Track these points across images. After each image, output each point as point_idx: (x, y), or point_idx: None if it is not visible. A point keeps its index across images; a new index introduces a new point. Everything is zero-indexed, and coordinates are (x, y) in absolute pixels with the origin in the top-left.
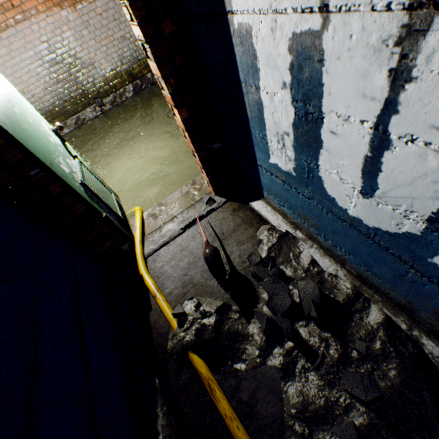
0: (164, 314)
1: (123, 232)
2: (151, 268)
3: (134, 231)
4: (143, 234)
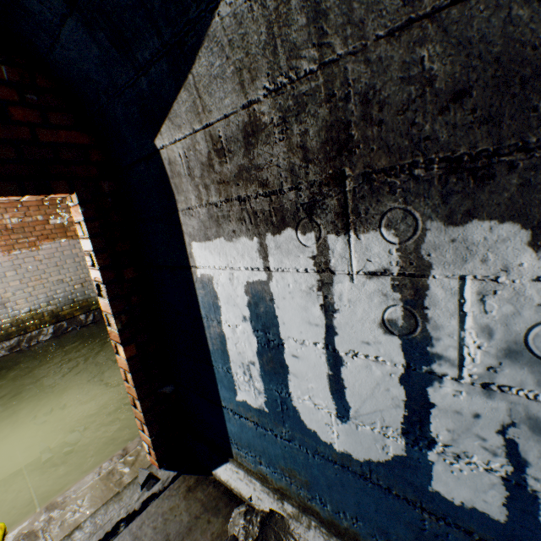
0: None
1: None
2: None
3: None
4: None
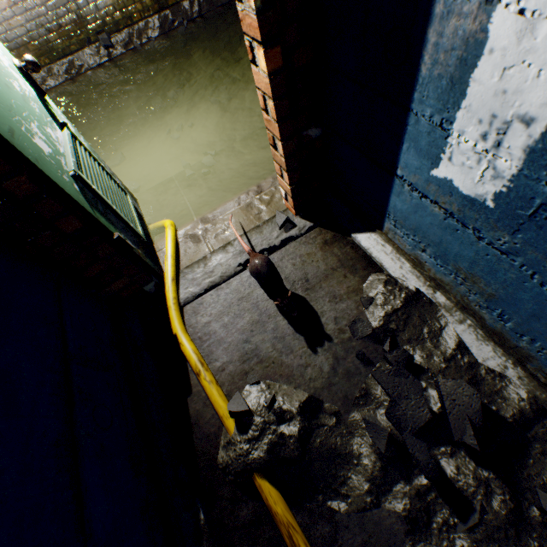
0: (212, 404)
1: (146, 264)
2: (191, 324)
3: (163, 260)
4: (177, 266)
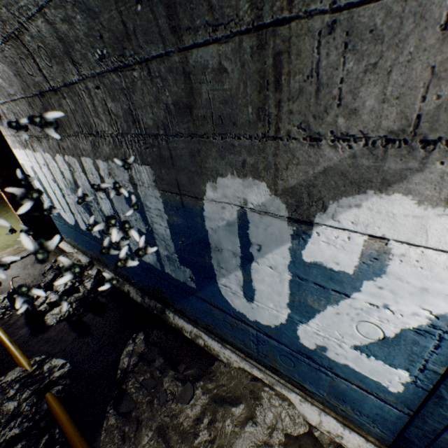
0: None
1: None
2: None
3: None
4: None
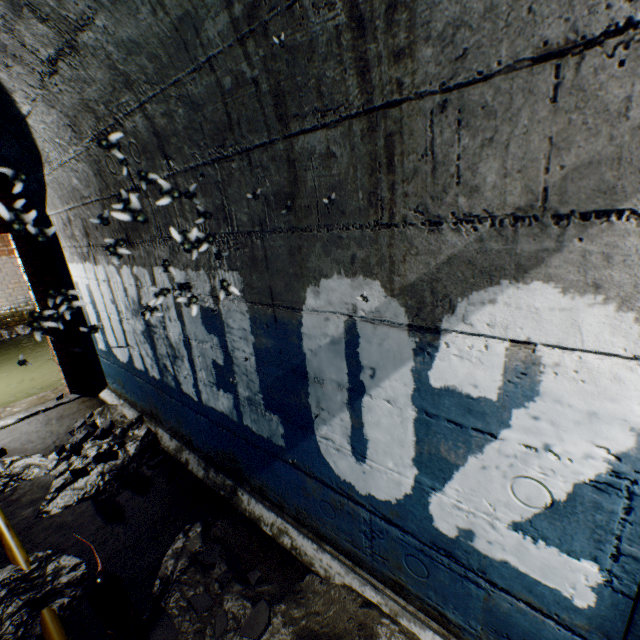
0: None
1: None
2: None
3: None
4: None
